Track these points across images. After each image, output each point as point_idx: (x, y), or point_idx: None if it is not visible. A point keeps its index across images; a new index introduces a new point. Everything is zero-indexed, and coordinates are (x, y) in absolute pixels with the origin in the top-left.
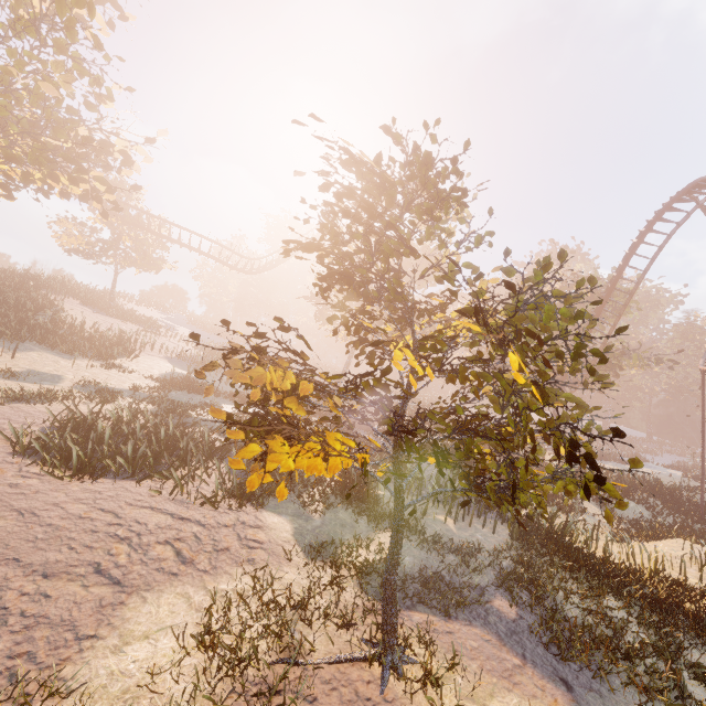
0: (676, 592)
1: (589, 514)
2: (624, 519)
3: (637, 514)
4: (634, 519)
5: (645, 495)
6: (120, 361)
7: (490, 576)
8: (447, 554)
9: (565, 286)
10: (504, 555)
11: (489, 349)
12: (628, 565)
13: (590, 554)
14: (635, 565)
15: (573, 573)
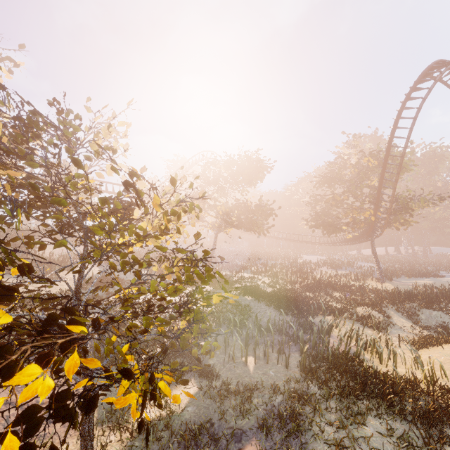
0: (446, 403)
1: (397, 327)
2: (429, 325)
3: (439, 320)
4: (437, 324)
5: (446, 303)
6: (62, 273)
7: (258, 416)
8: (230, 397)
9: (358, 161)
10: (277, 392)
11: (316, 215)
12: (415, 374)
13: (373, 372)
14: (413, 377)
15: (340, 400)
